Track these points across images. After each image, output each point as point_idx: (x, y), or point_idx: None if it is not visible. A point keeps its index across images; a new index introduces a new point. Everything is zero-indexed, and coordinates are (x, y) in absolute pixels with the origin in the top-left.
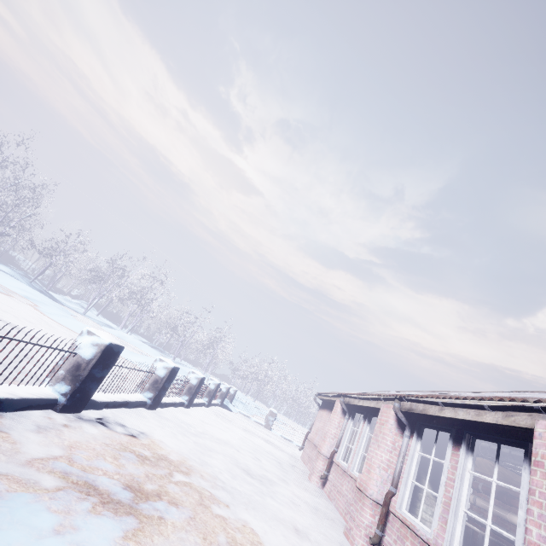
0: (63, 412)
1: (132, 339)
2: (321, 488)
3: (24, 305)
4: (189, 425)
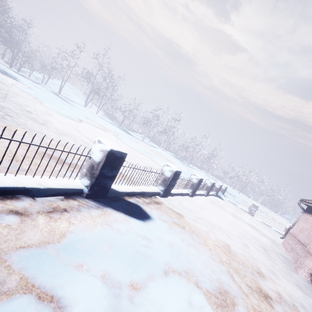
0: (88, 198)
1: (165, 153)
2: (310, 282)
3: (110, 135)
4: (191, 210)
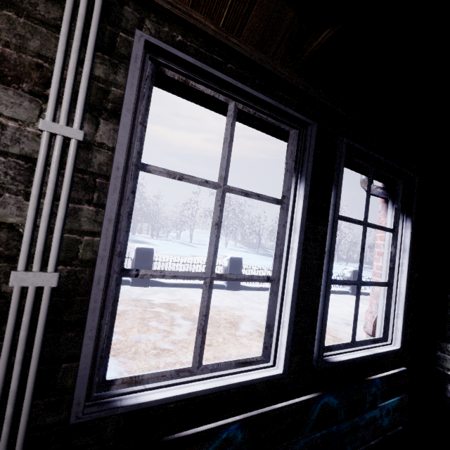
0: (133, 286)
1: None
2: None
3: None
4: None
